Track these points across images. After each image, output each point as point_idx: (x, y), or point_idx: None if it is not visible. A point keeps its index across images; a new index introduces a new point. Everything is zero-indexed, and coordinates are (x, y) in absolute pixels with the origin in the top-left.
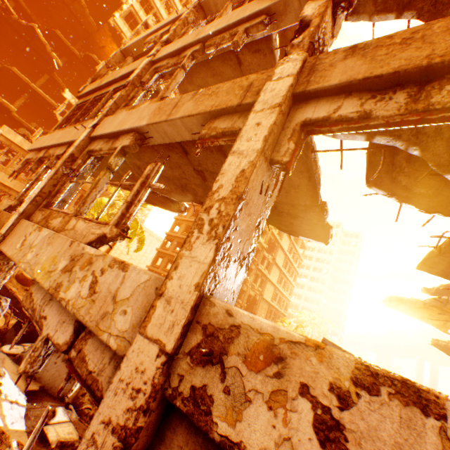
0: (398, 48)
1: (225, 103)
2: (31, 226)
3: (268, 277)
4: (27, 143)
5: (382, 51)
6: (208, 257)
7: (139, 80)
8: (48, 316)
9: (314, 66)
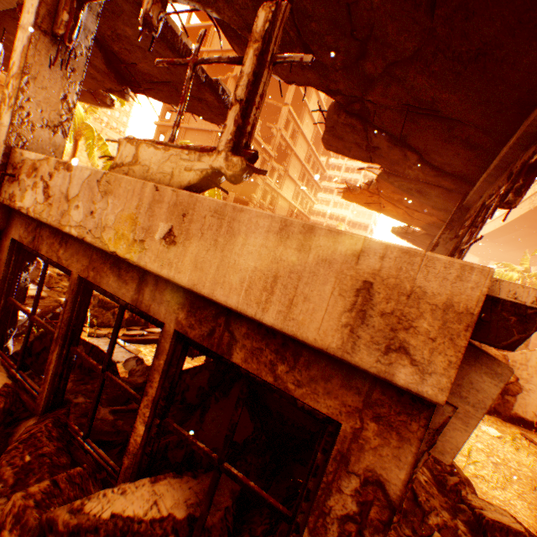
0: None
1: None
2: None
3: (280, 193)
4: None
5: None
6: (9, 122)
7: None
8: None
9: None
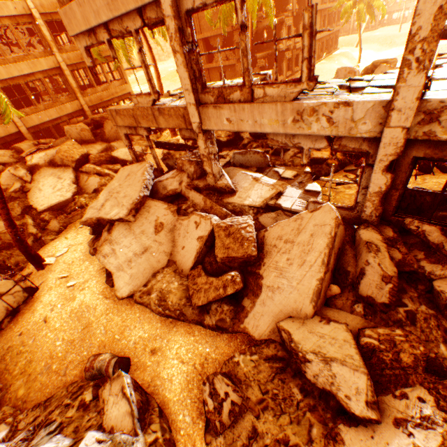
0: None
1: None
2: (218, 109)
3: None
4: None
5: None
6: (420, 83)
7: None
8: (299, 142)
9: None
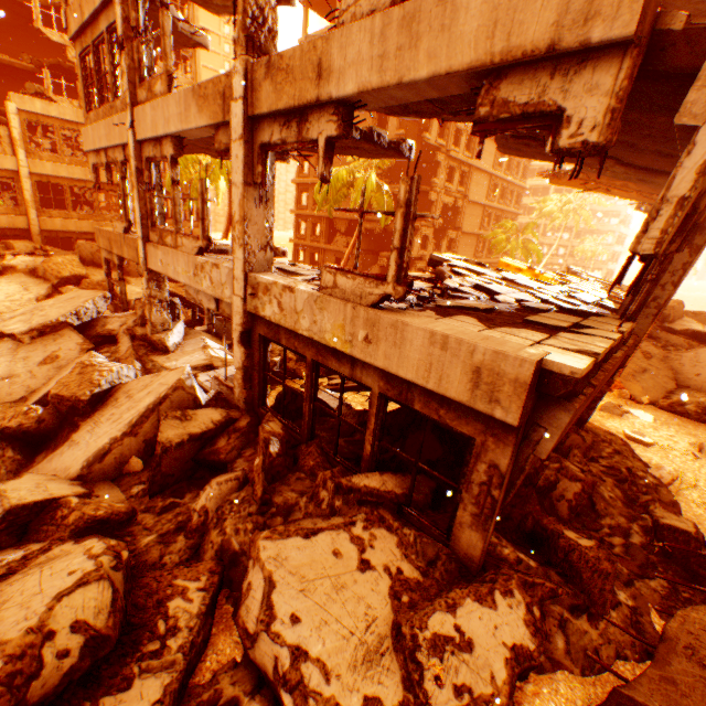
0: (285, 79)
1: (217, 117)
2: (157, 248)
3: (472, 165)
4: (50, 106)
5: (279, 79)
6: (242, 257)
7: (129, 27)
8: (202, 300)
9: (253, 82)
